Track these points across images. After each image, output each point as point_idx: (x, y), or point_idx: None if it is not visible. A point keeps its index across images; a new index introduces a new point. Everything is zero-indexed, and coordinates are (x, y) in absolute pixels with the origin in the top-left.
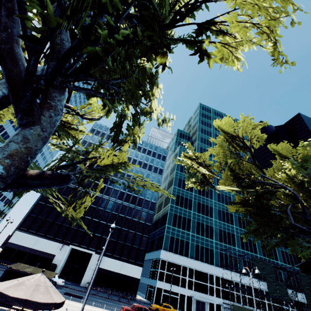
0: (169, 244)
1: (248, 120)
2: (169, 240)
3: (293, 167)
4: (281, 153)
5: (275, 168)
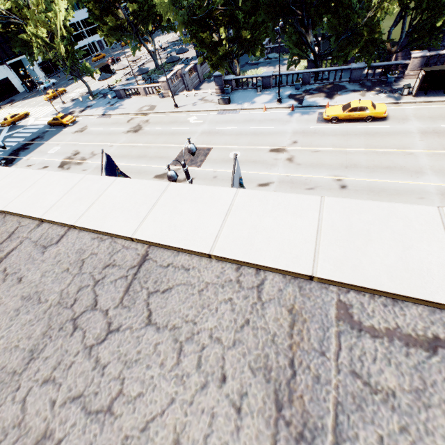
0: None
1: None
2: None
3: None
4: None
5: None
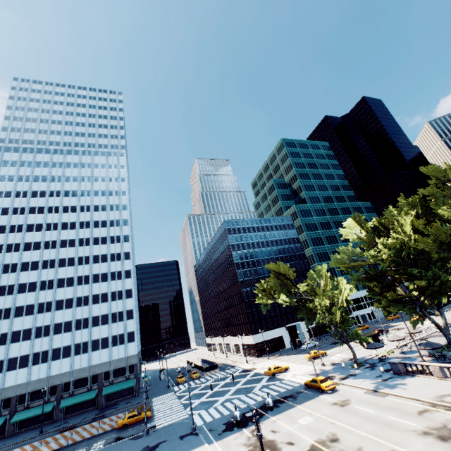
0: None
1: None
2: None
3: None
4: None
5: None
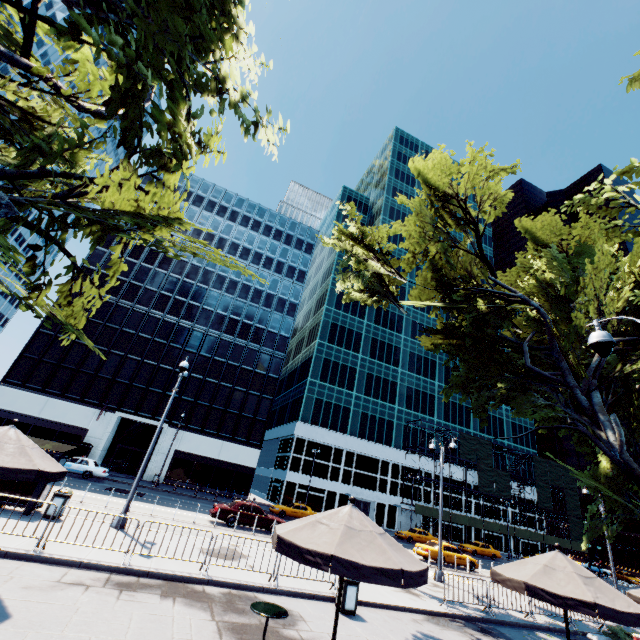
0: (312, 411)
1: (479, 158)
2: (313, 406)
3: (552, 265)
4: (536, 237)
5: (518, 267)
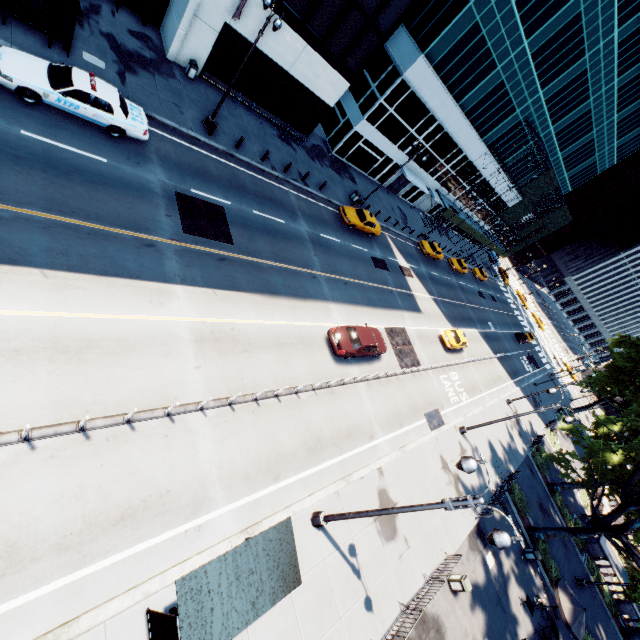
0: (451, 46)
1: None
2: (461, 36)
3: None
4: None
5: None
